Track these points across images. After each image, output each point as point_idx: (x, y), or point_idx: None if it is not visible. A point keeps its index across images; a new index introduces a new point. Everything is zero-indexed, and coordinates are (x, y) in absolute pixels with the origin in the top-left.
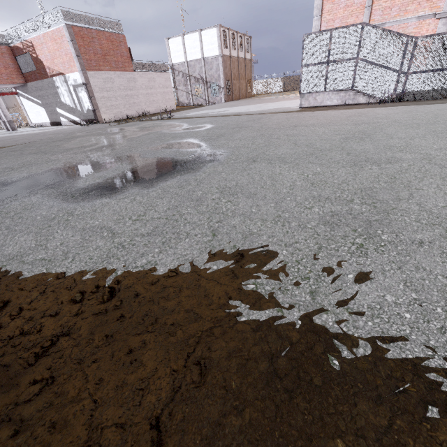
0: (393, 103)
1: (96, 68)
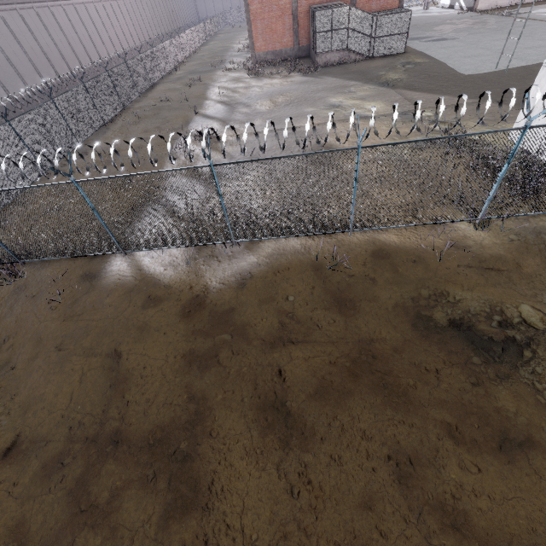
0: None
1: None
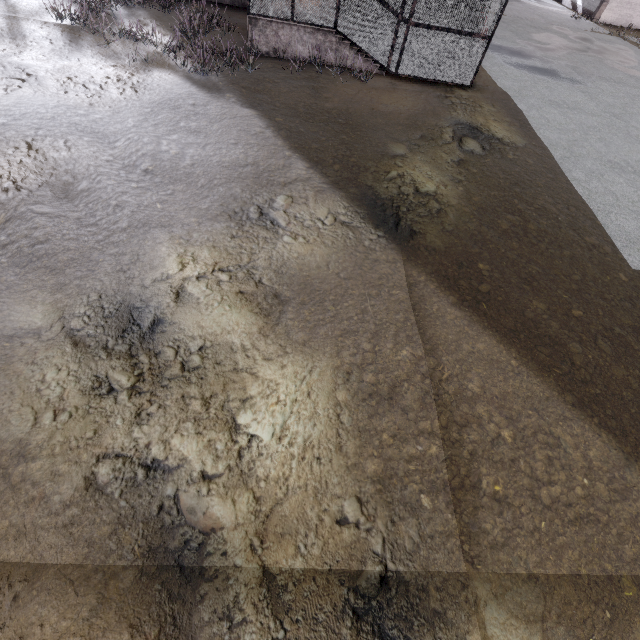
0: None
1: None
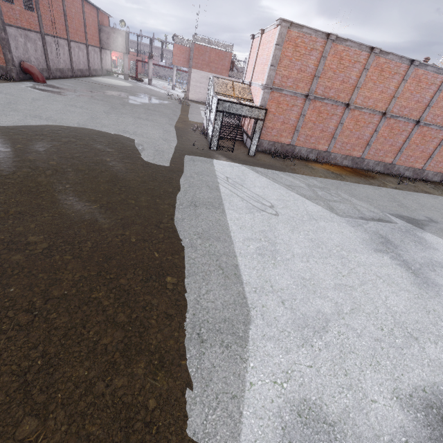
0: (195, 133)
1: (200, 68)
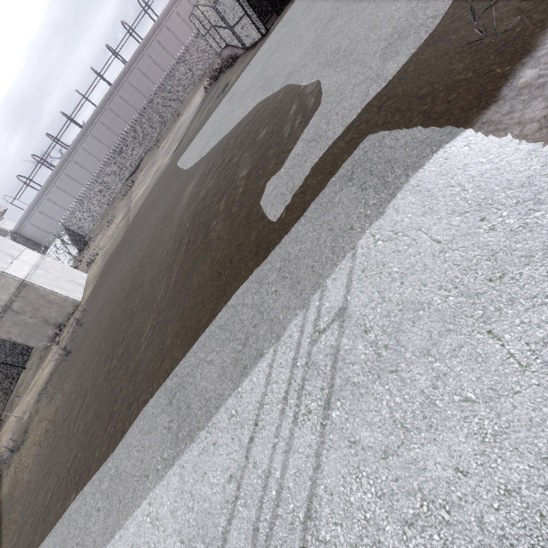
0: None
1: None
